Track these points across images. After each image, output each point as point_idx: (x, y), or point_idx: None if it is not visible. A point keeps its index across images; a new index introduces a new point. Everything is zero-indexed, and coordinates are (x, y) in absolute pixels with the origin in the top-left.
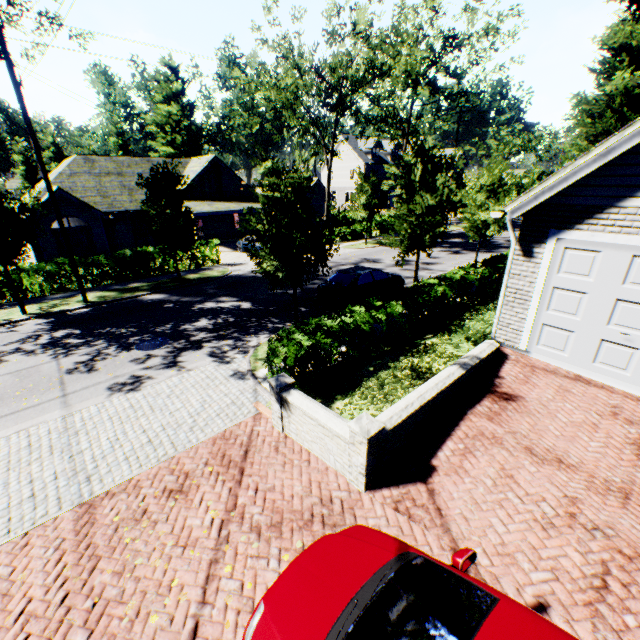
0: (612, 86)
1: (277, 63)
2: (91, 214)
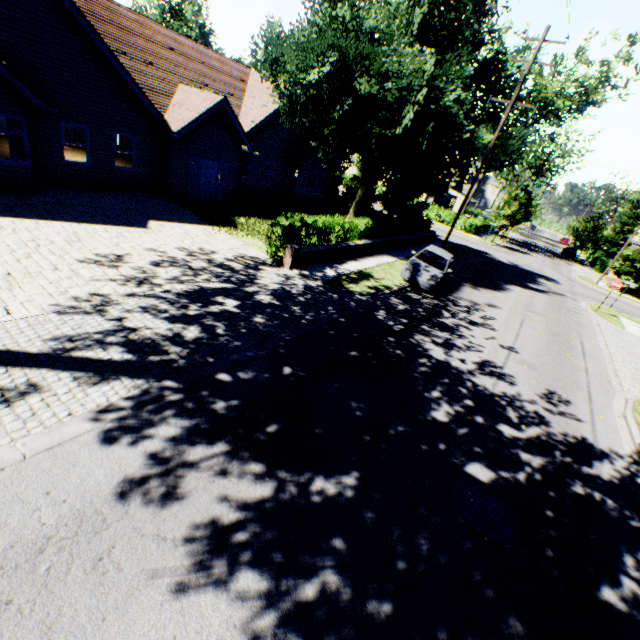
0: (634, 211)
1: (536, 156)
2: (442, 192)
